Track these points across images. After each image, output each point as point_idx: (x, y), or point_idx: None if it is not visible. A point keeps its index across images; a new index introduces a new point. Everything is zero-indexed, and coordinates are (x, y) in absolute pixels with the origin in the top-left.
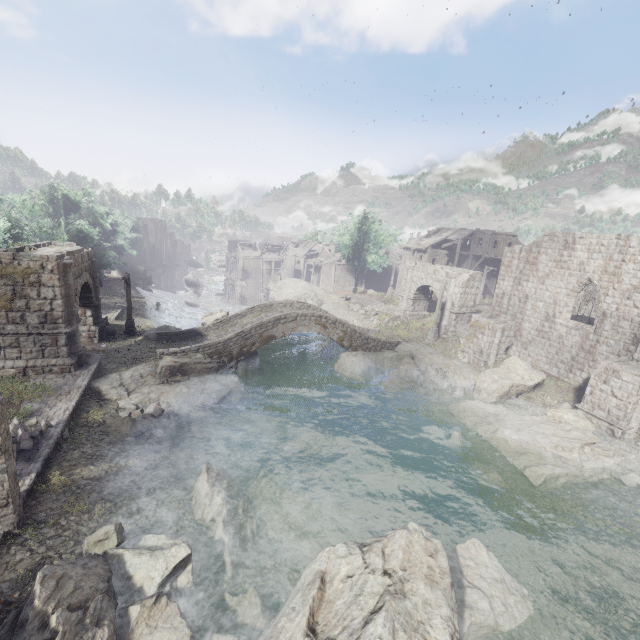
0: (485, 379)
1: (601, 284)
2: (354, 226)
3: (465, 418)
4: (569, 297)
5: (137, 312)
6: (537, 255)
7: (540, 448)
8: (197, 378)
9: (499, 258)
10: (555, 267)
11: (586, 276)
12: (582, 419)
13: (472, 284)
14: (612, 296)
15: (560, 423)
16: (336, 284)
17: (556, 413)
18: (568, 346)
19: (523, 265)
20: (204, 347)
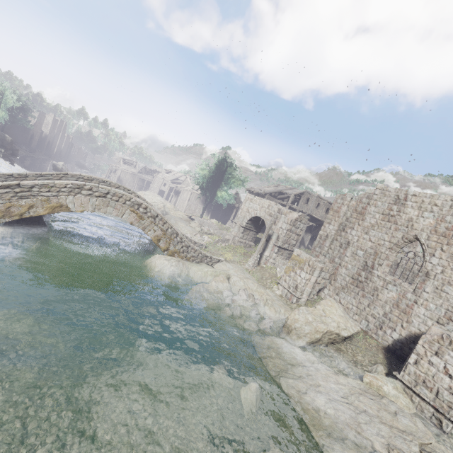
0: (298, 318)
1: (429, 243)
2: (214, 164)
3: (268, 364)
4: (391, 251)
5: None
6: (366, 205)
7: (364, 443)
8: None
9: (318, 218)
10: (382, 219)
11: (413, 233)
12: (402, 394)
13: (298, 224)
14: (439, 257)
15: (382, 398)
16: (188, 208)
17: (375, 380)
18: (382, 300)
19: (351, 213)
20: None
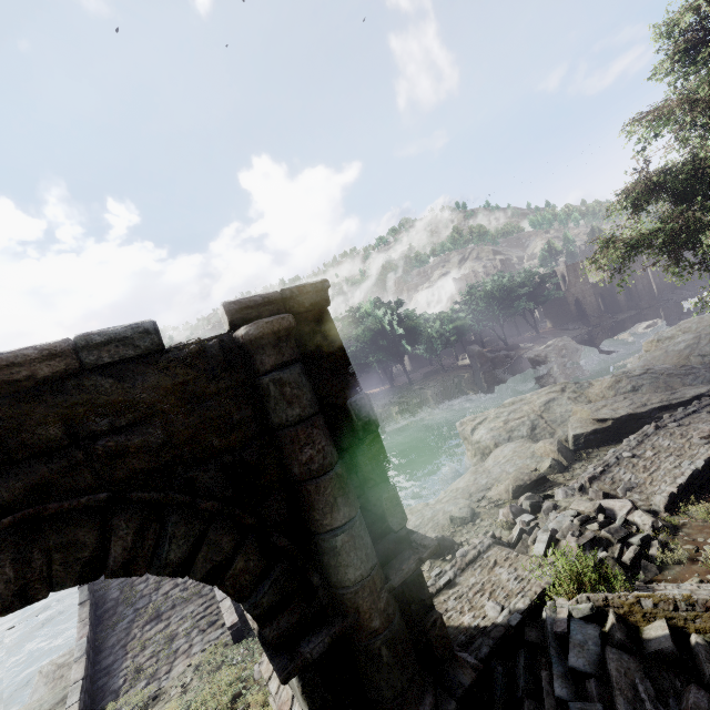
0: None
1: None
2: None
3: None
4: None
5: None
6: None
7: None
8: None
9: None
10: None
11: None
12: None
13: None
14: None
15: None
16: None
17: None
18: None
19: None
20: None
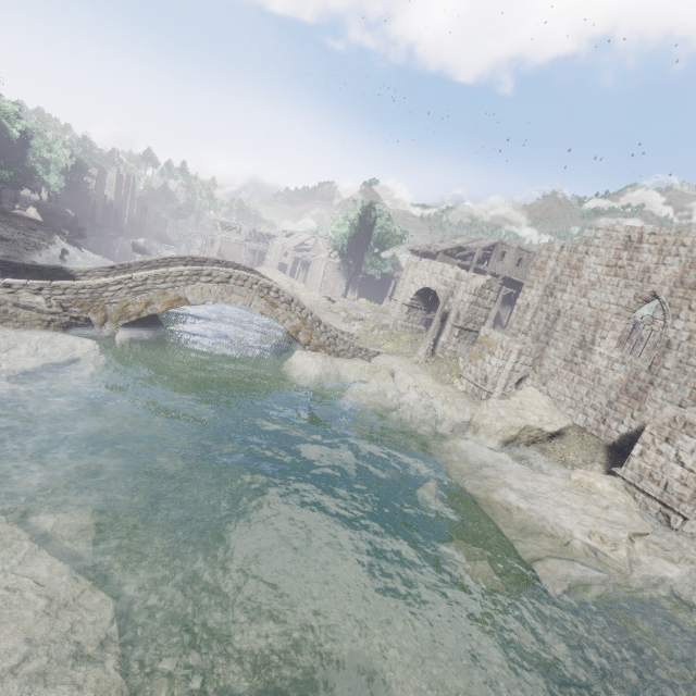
0: (487, 413)
1: (671, 301)
2: (356, 215)
3: (449, 466)
4: (619, 317)
5: (16, 248)
6: (583, 256)
7: (563, 532)
8: (14, 331)
9: (520, 281)
10: (606, 274)
11: (650, 288)
12: (622, 492)
13: (487, 293)
14: (685, 319)
15: (592, 494)
16: (324, 285)
17: (585, 477)
18: (606, 386)
19: (561, 269)
20: (53, 288)
